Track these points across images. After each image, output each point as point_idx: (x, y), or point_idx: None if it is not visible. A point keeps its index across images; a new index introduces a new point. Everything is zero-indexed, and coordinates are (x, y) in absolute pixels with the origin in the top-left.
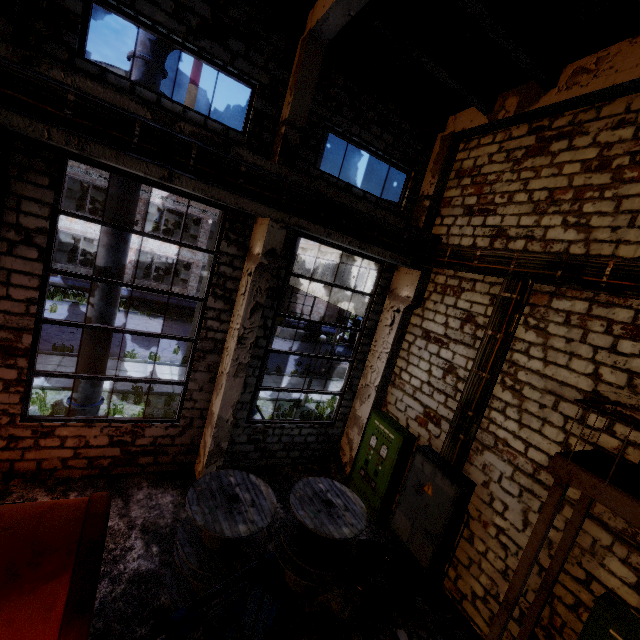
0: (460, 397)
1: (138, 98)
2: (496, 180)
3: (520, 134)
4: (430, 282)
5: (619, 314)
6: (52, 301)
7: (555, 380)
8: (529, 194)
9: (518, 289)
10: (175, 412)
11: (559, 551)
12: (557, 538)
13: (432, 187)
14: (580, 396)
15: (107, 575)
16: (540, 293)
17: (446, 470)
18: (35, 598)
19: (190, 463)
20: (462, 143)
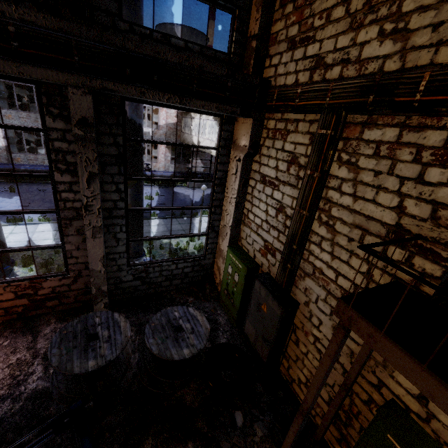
0: (287, 233)
1: None
2: None
3: None
4: (264, 128)
5: (430, 138)
6: (14, 183)
7: (362, 215)
8: (346, 5)
9: (332, 124)
10: None
11: (356, 363)
12: (357, 350)
13: (257, 24)
14: (384, 230)
15: (10, 396)
16: (353, 125)
17: (275, 294)
18: None
19: (91, 300)
20: None
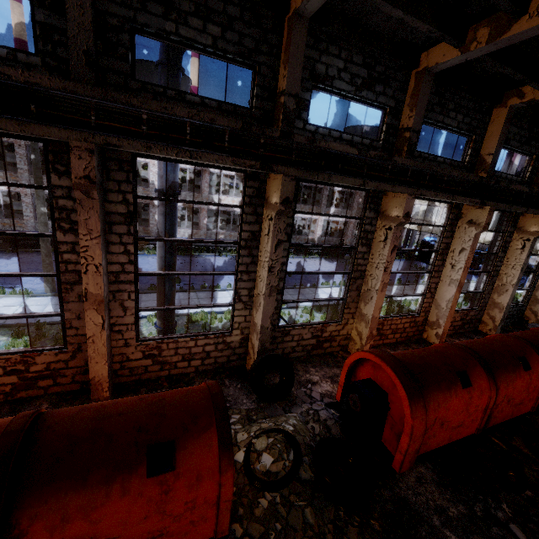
0: None
1: (501, 178)
2: None
3: None
4: None
5: None
6: None
7: None
8: None
9: None
10: None
11: None
12: None
13: None
14: None
15: None
16: None
17: None
18: None
19: (477, 327)
20: None
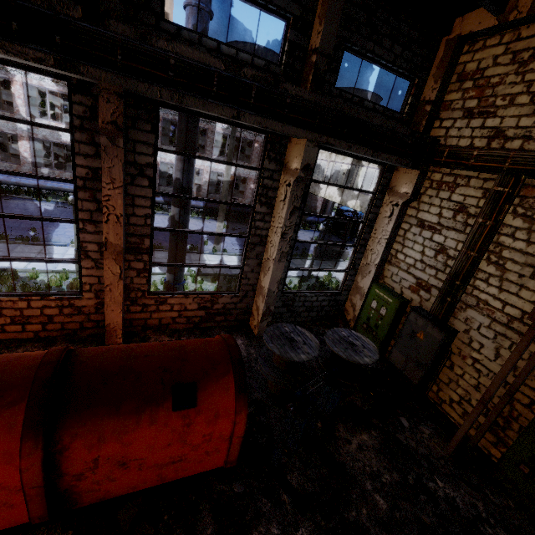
0: (449, 271)
1: (204, 48)
2: (499, 83)
3: (529, 34)
4: (426, 179)
5: None
6: None
7: None
8: (531, 96)
9: (511, 184)
10: (221, 287)
11: (523, 372)
12: (521, 364)
13: (434, 92)
14: None
15: None
16: (531, 186)
17: (436, 322)
18: (219, 384)
19: (246, 320)
20: (466, 45)
